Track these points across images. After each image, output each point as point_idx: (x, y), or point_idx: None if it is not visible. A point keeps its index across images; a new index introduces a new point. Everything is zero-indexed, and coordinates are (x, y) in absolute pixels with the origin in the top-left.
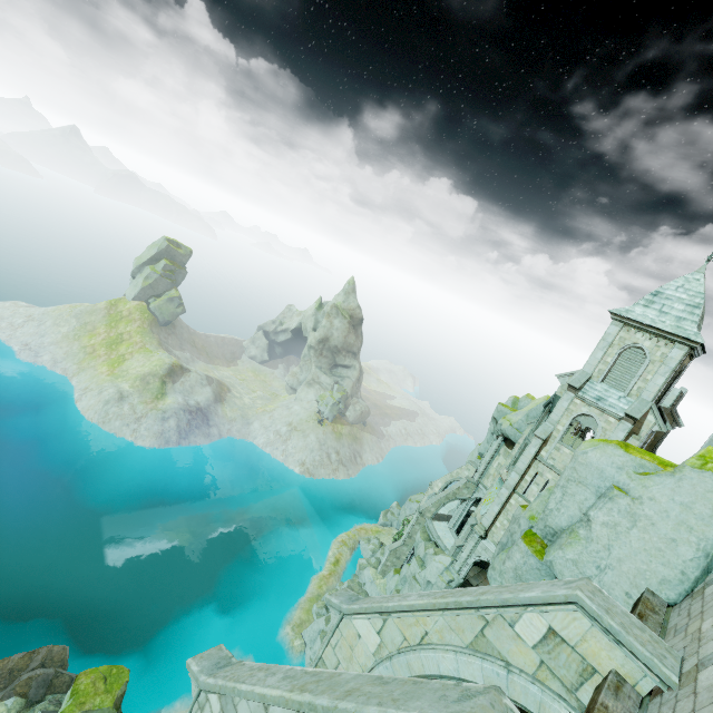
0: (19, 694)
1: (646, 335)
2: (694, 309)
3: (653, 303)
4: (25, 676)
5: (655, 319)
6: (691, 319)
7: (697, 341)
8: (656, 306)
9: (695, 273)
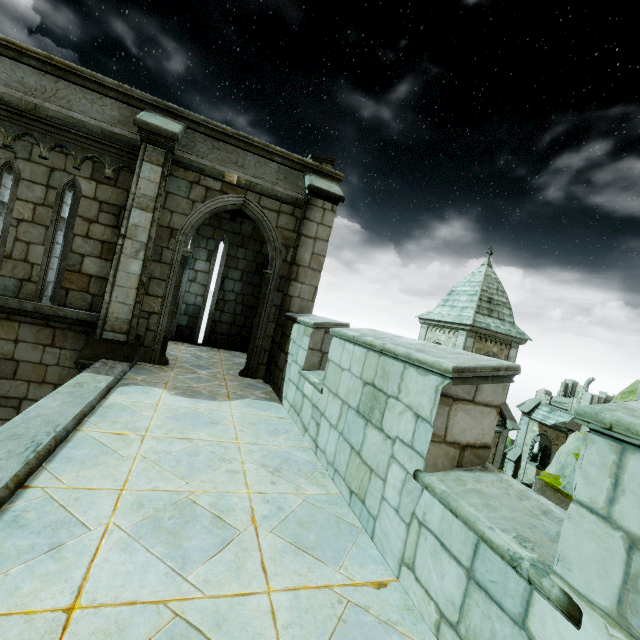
0: None
1: (441, 330)
2: (472, 296)
3: (447, 301)
4: None
5: (445, 314)
6: (470, 306)
7: (466, 323)
8: (449, 303)
9: (480, 267)
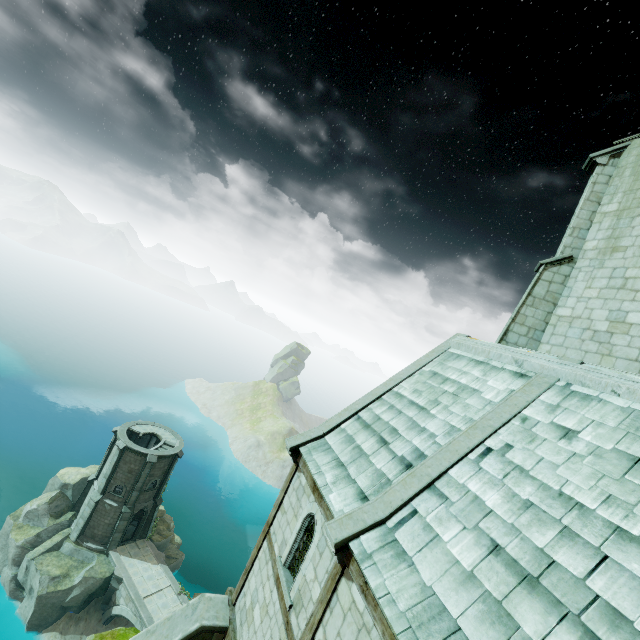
0: None
1: None
2: None
3: None
4: None
5: None
6: None
7: None
8: None
9: None
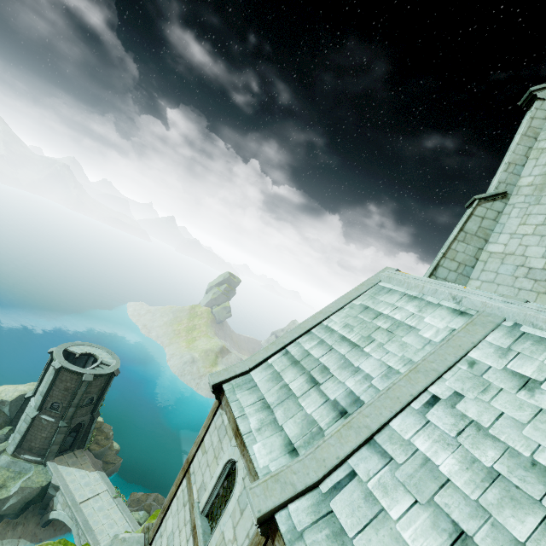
0: (146, 510)
1: None
2: None
3: None
4: (147, 502)
5: None
6: None
7: None
8: None
9: None
